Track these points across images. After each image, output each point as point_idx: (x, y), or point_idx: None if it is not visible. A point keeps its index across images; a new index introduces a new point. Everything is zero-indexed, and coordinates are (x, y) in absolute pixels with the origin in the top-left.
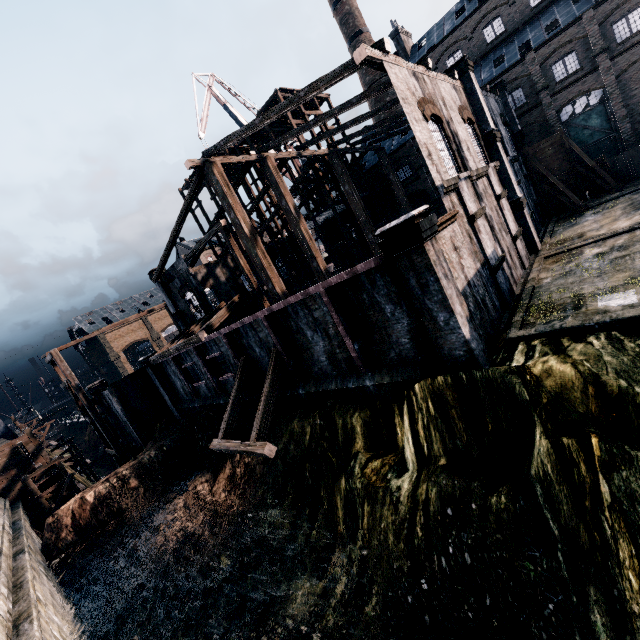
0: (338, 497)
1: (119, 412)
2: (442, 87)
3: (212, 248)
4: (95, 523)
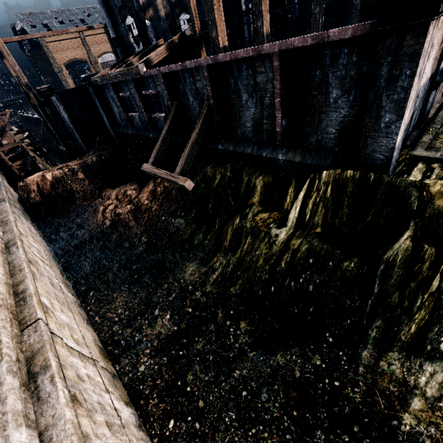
0: (230, 227)
1: (66, 119)
2: None
3: None
4: (55, 194)
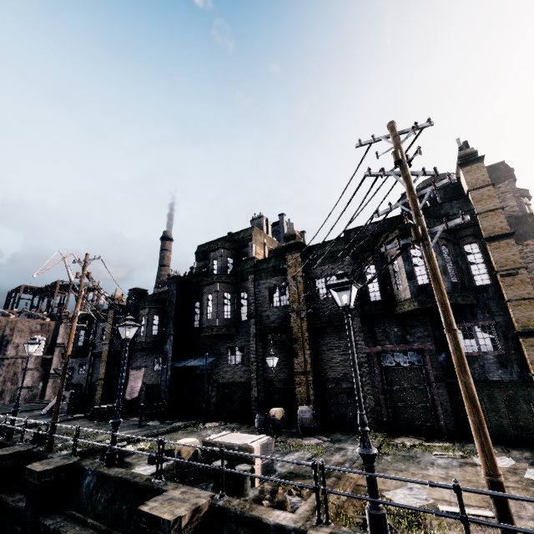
0: None
1: None
2: (22, 323)
3: None
4: None
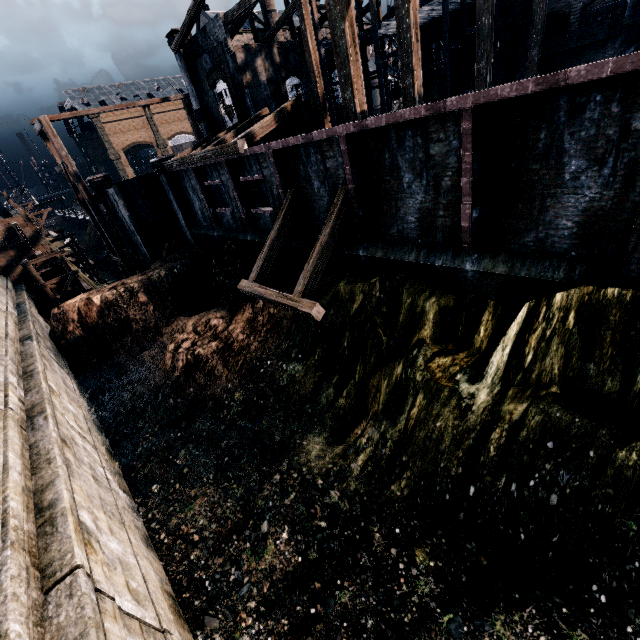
0: (384, 380)
1: (126, 219)
2: None
3: (252, 26)
4: (103, 326)
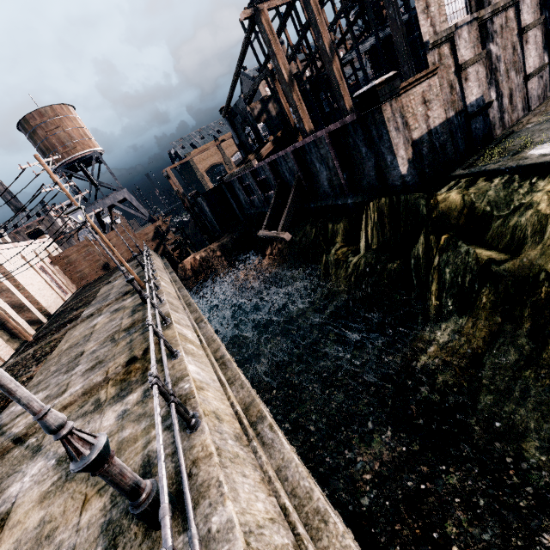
0: (321, 265)
1: (208, 212)
2: None
3: (267, 82)
4: (201, 270)
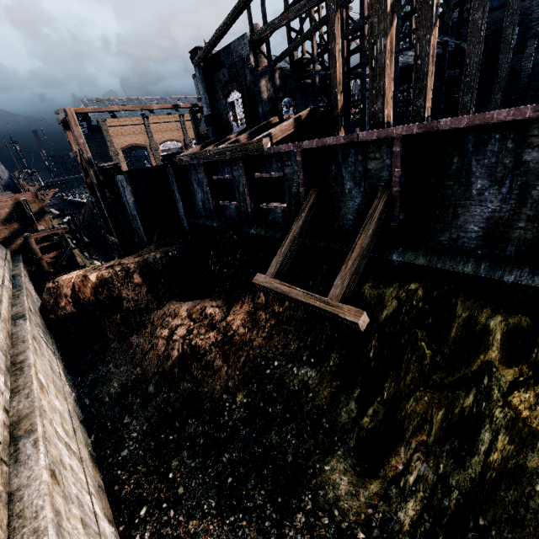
0: (439, 409)
1: (130, 203)
2: None
3: (255, 56)
4: (96, 304)
